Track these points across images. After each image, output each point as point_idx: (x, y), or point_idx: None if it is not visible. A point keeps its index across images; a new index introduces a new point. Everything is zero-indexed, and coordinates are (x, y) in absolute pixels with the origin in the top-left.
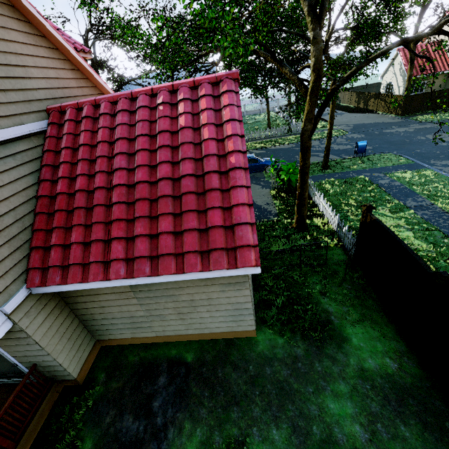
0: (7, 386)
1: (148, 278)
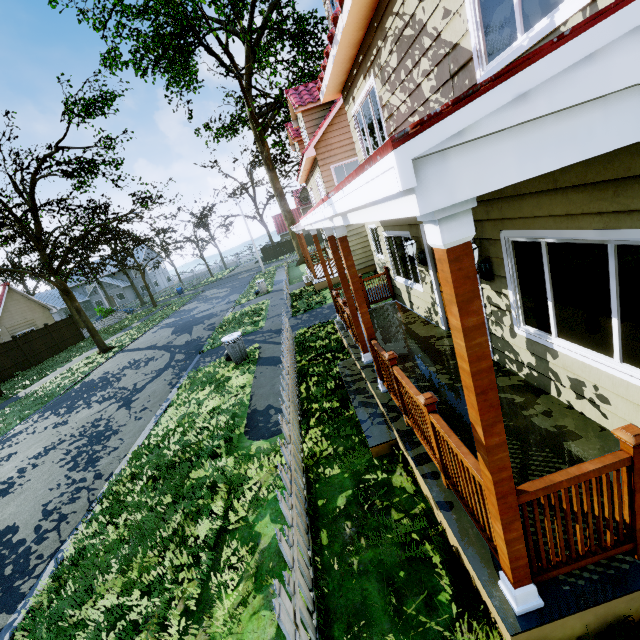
0: None
1: None
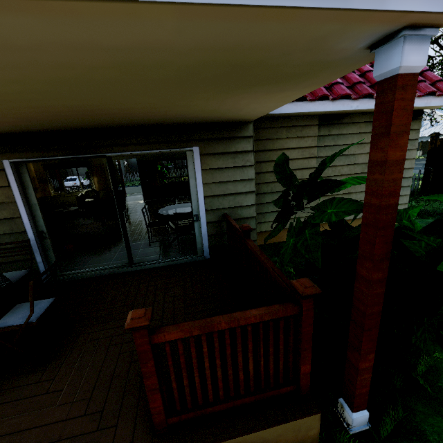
0: (159, 268)
1: (369, 101)
